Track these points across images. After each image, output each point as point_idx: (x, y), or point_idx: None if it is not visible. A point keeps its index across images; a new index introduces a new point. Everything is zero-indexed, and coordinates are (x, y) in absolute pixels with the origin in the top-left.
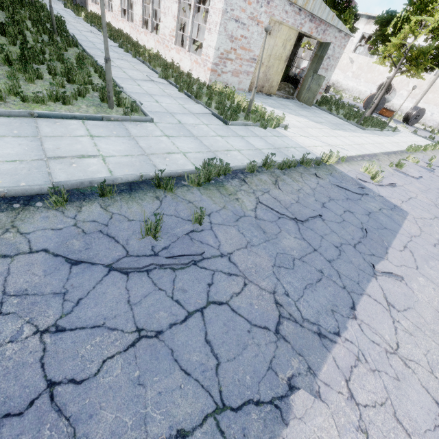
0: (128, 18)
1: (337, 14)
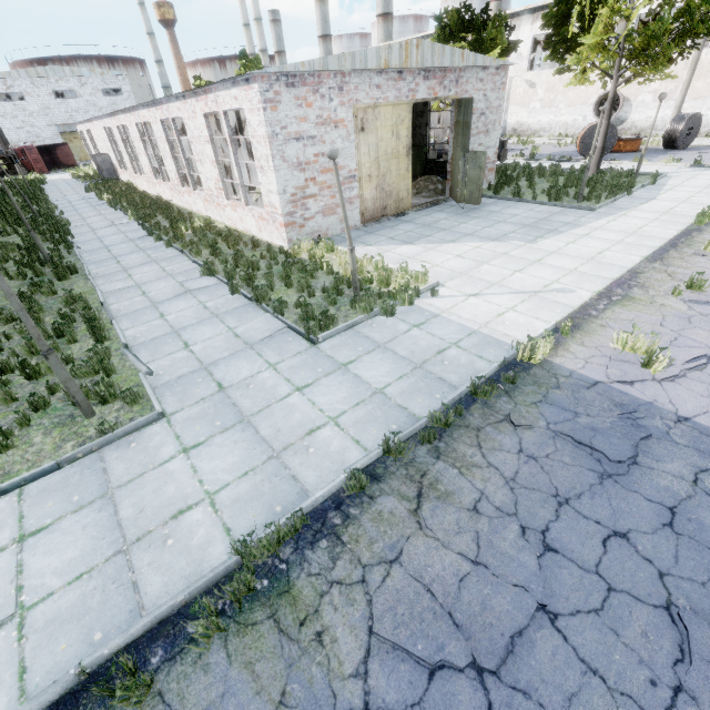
0: (164, 178)
1: (474, 37)
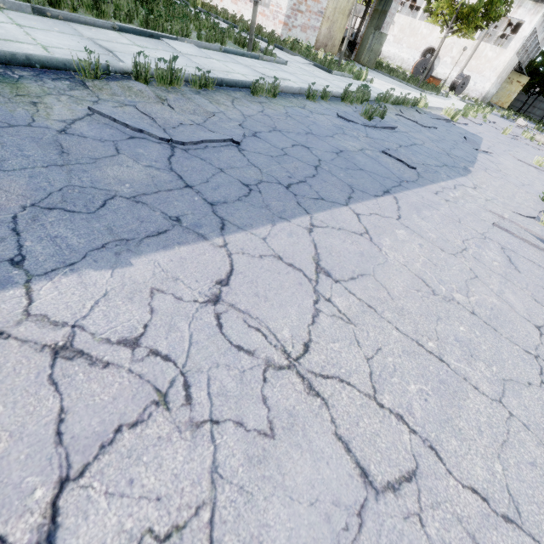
0: None
1: None
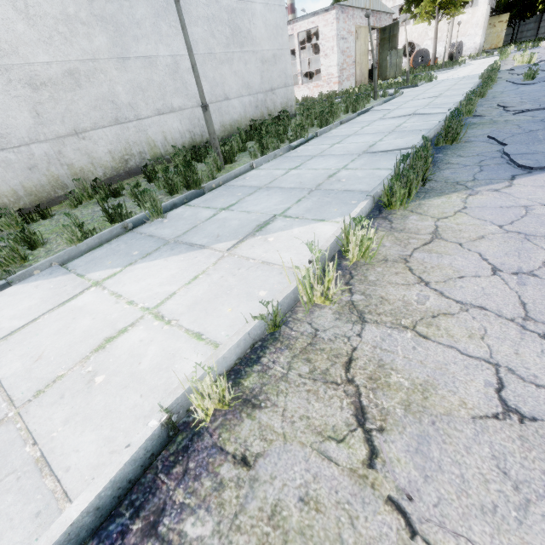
0: None
1: None
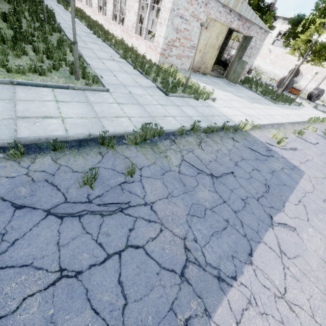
0: (103, 13)
1: (260, 15)
